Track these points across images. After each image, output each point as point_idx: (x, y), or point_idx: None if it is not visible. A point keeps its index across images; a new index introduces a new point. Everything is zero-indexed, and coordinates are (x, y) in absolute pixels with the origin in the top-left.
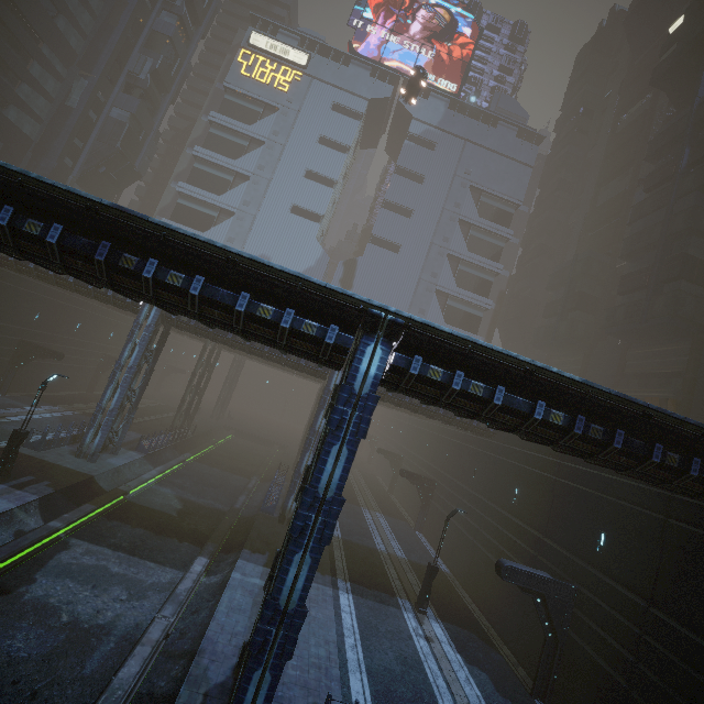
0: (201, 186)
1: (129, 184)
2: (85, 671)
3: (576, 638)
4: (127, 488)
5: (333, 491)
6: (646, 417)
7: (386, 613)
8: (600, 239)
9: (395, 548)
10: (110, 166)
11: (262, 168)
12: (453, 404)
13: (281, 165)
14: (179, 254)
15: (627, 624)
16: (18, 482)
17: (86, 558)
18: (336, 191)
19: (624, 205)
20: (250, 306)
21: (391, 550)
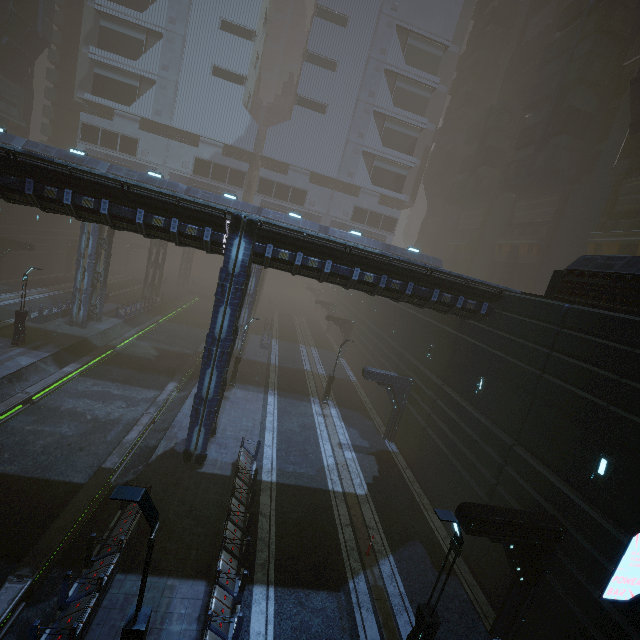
0: (114, 50)
1: (38, 53)
2: (107, 439)
3: (409, 407)
4: (114, 344)
5: (225, 334)
6: (430, 273)
7: (299, 405)
8: (517, 85)
9: (319, 369)
10: (11, 35)
11: (173, 22)
12: (302, 274)
13: (193, 15)
14: (85, 184)
15: (431, 395)
16: (33, 346)
17: (95, 387)
18: (257, 44)
19: (544, 44)
20: (146, 218)
21: (315, 370)
